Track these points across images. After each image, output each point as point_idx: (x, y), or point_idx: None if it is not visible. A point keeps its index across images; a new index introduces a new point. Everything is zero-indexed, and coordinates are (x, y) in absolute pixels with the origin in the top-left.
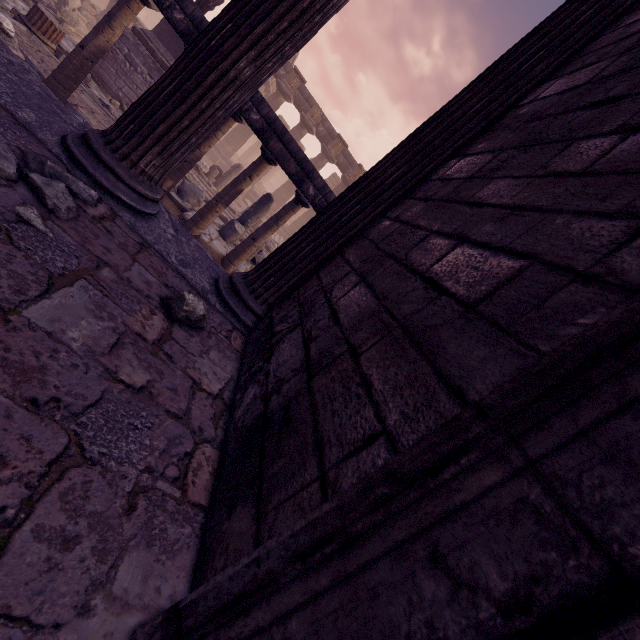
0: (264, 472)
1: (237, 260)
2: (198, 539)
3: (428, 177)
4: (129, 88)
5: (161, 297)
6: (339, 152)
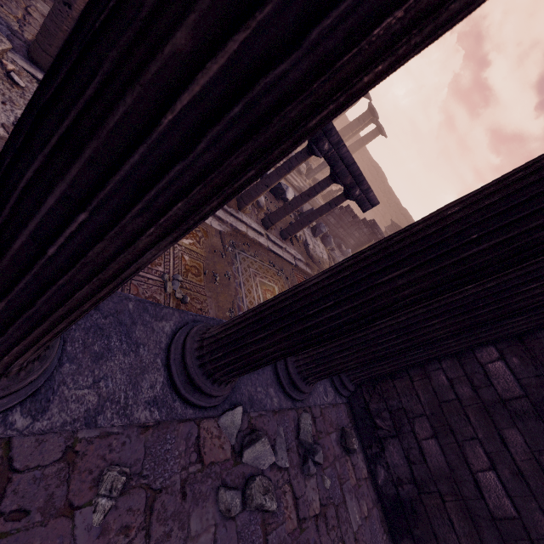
0: (412, 531)
1: (251, 202)
2: (392, 542)
3: (474, 349)
4: None
5: (341, 443)
6: None
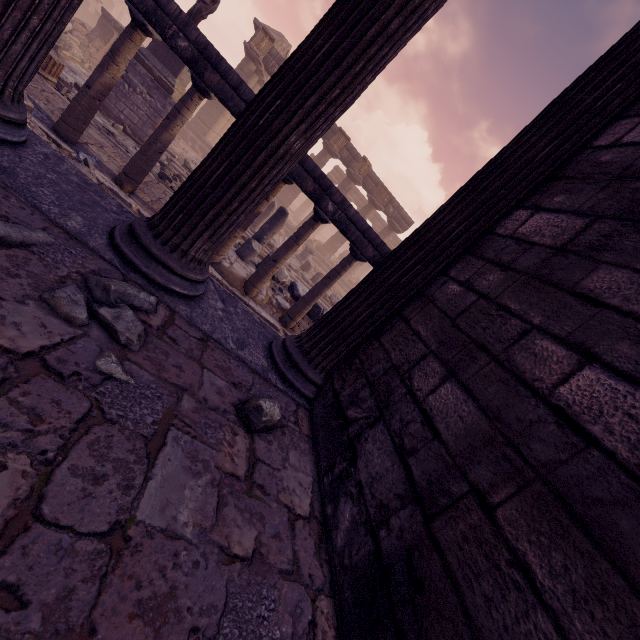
0: None
1: (260, 283)
2: None
3: (493, 229)
4: (130, 110)
5: (234, 405)
6: (342, 146)
